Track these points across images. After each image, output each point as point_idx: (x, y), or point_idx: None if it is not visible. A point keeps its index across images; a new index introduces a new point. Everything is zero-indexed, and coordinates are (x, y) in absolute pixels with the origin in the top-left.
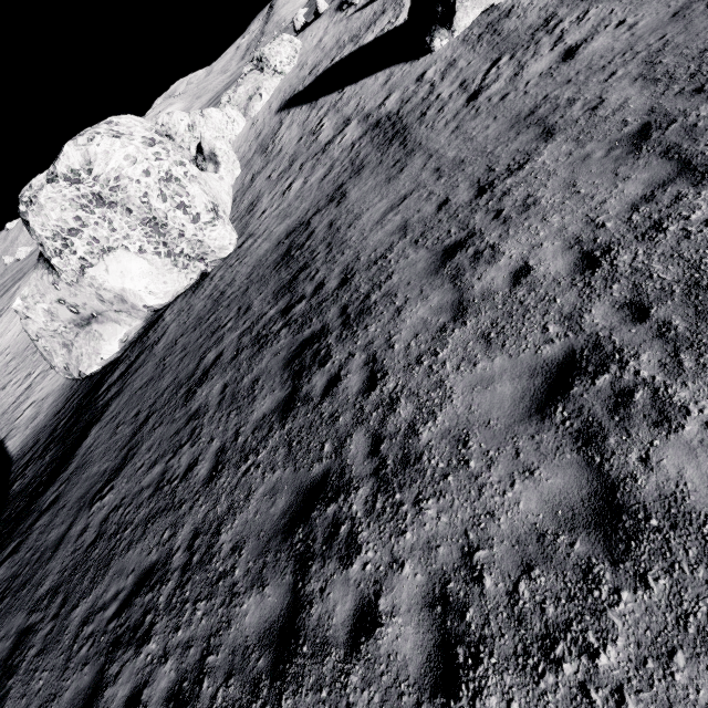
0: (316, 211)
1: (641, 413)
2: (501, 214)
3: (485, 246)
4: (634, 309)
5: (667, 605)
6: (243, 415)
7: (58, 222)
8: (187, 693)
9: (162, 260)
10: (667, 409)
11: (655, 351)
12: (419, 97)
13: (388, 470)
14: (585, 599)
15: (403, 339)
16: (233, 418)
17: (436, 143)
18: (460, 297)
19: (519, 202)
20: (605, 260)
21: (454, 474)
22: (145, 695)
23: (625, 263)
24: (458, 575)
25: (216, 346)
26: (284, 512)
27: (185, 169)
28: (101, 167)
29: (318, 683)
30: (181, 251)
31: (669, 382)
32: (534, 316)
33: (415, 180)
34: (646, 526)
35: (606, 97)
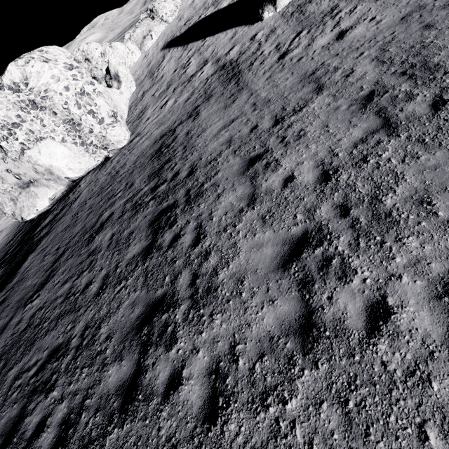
0: (180, 123)
1: (333, 271)
2: (285, 139)
3: (272, 159)
4: (342, 209)
5: (324, 378)
6: (122, 255)
7: (4, 118)
8: (72, 420)
9: (77, 147)
10: (347, 270)
11: (348, 235)
12: (251, 52)
13: (199, 295)
14: (287, 373)
15: (218, 214)
16: (116, 256)
17: (256, 85)
18: (254, 191)
19: (296, 133)
20: (334, 177)
21: (233, 300)
22: (48, 421)
23: (344, 180)
24: (226, 358)
25: (110, 208)
26: (138, 317)
27: (94, 87)
28: (34, 82)
29: (144, 415)
30: (91, 142)
31: (351, 254)
32: (291, 208)
33: (240, 110)
34: (323, 335)
35: (355, 69)
